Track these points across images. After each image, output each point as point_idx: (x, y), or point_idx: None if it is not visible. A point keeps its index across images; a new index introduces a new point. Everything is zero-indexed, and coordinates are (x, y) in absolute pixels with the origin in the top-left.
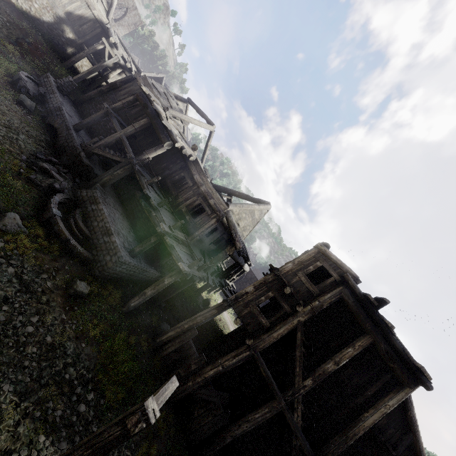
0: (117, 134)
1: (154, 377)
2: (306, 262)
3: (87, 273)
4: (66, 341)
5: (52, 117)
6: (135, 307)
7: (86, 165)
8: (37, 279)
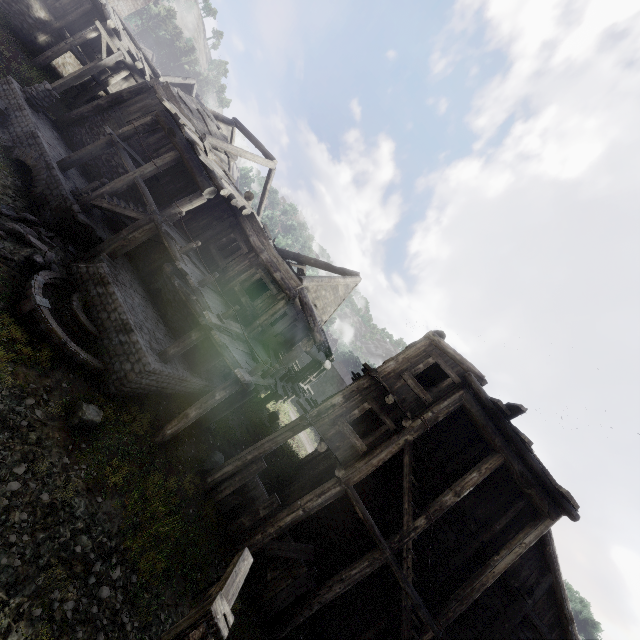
0: (130, 176)
1: (207, 532)
2: (414, 359)
3: (97, 391)
4: (73, 497)
5: (21, 148)
6: (172, 435)
7: (83, 224)
8: (19, 408)
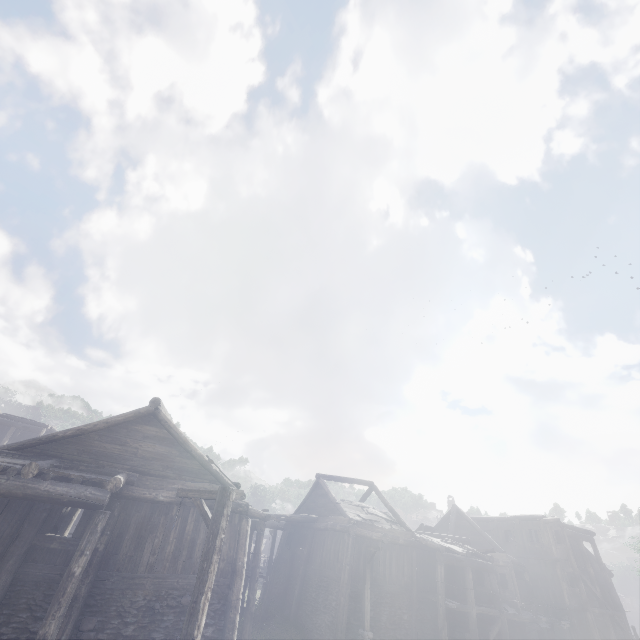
0: (475, 612)
1: None
2: (551, 536)
3: None
4: None
5: None
6: None
7: None
8: None
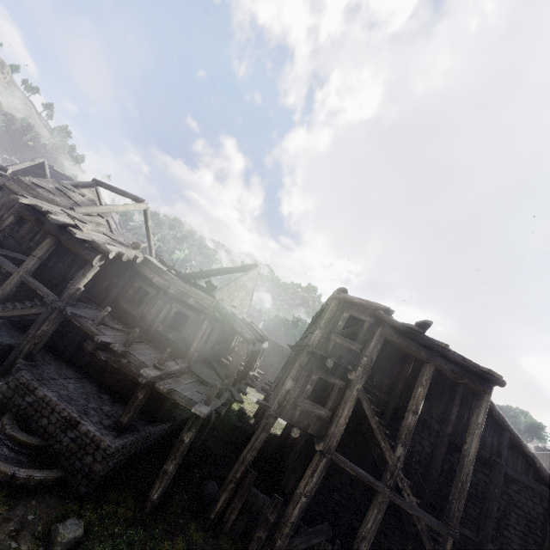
0: (15, 277)
1: None
2: (333, 320)
3: (67, 501)
4: None
5: None
6: (160, 497)
7: None
8: None
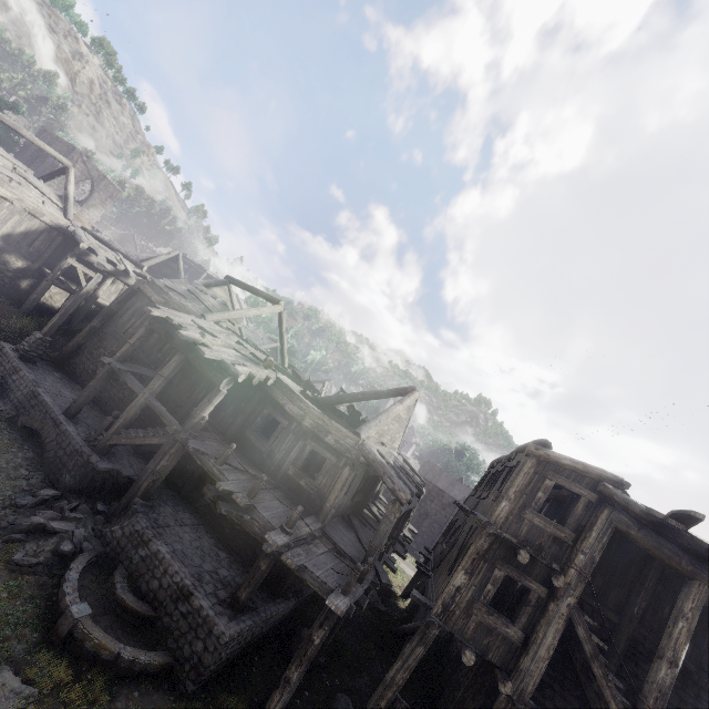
0: (140, 398)
1: None
2: (528, 488)
3: (172, 698)
4: None
5: (25, 413)
6: None
7: (106, 471)
8: None
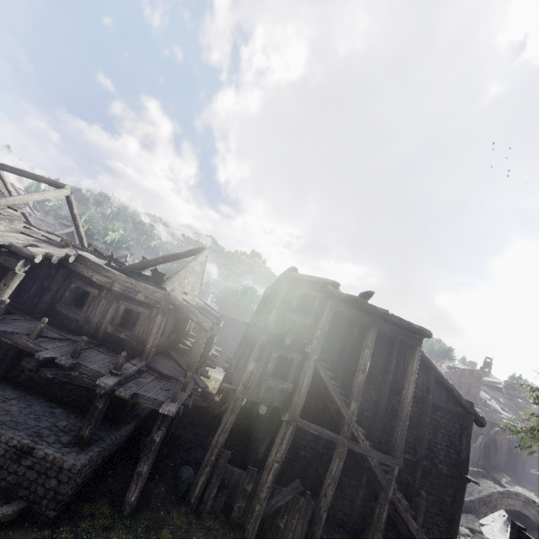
0: None
1: None
2: (286, 299)
3: (36, 530)
4: None
5: None
6: (138, 498)
7: None
8: None
